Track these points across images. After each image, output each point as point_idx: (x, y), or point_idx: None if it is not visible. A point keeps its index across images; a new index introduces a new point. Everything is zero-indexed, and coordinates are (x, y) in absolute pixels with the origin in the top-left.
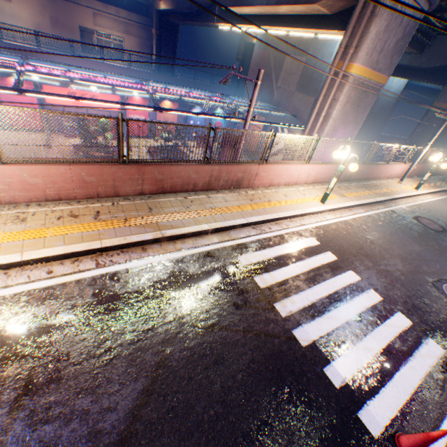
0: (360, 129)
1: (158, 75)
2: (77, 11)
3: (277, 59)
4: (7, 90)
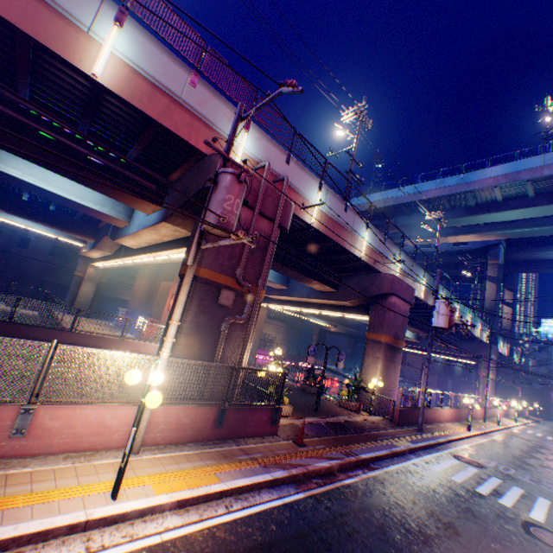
0: (453, 390)
1: (344, 364)
2: None
3: None
4: None
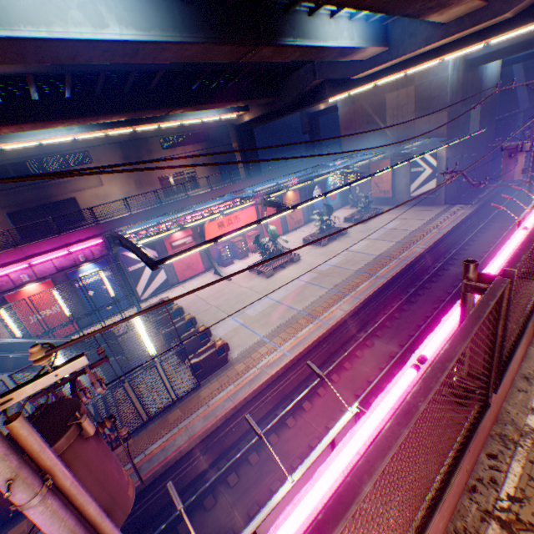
0: (482, 122)
1: (276, 172)
2: (153, 166)
3: (374, 104)
4: (289, 210)
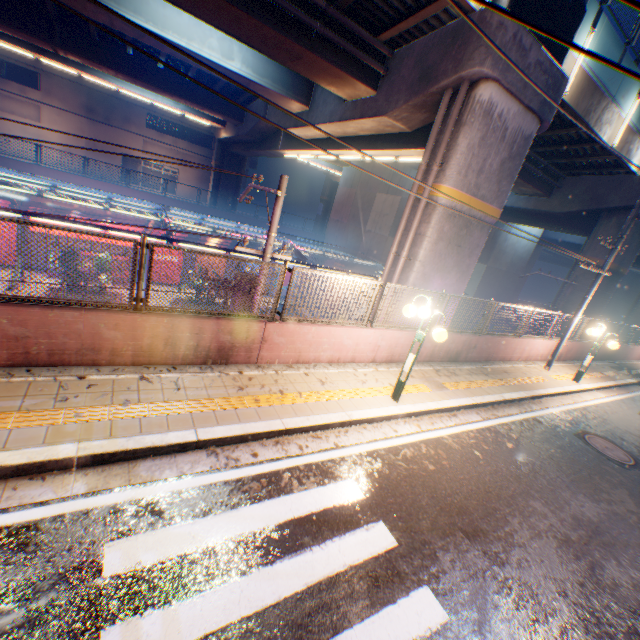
0: (485, 290)
1: (203, 207)
2: (124, 137)
3: (366, 197)
4: None
